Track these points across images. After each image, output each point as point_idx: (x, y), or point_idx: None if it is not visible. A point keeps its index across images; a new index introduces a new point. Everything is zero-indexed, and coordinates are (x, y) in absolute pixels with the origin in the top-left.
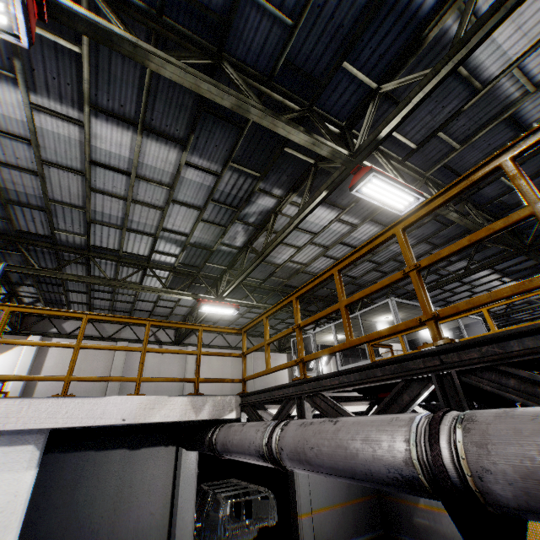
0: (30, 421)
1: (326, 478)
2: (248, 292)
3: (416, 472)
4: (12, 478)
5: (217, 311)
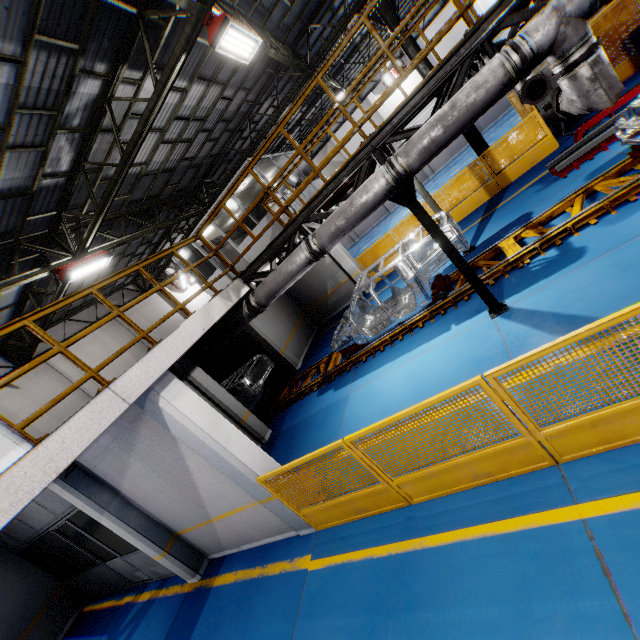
0: (162, 366)
1: (278, 325)
2: (98, 232)
3: (391, 184)
4: (188, 398)
5: (88, 272)
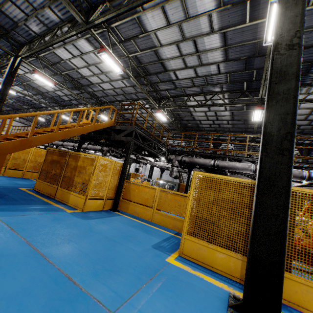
0: None
1: None
2: None
3: None
4: None
5: None
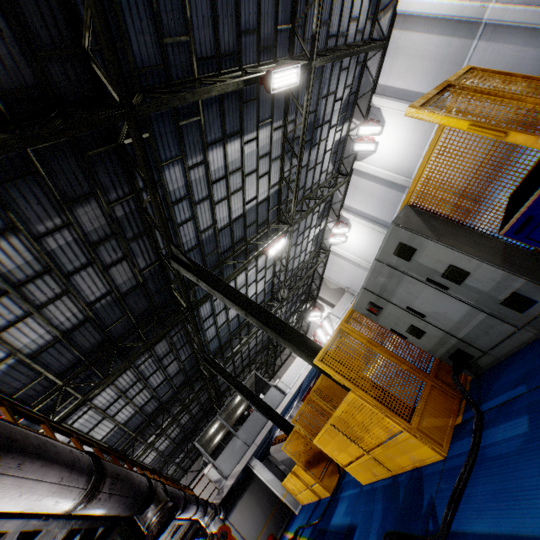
0: None
1: (251, 524)
2: None
3: None
4: None
5: None
